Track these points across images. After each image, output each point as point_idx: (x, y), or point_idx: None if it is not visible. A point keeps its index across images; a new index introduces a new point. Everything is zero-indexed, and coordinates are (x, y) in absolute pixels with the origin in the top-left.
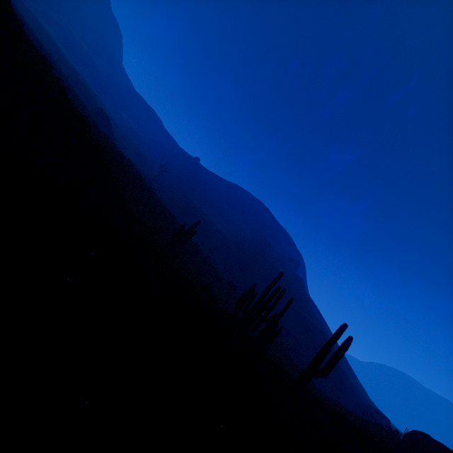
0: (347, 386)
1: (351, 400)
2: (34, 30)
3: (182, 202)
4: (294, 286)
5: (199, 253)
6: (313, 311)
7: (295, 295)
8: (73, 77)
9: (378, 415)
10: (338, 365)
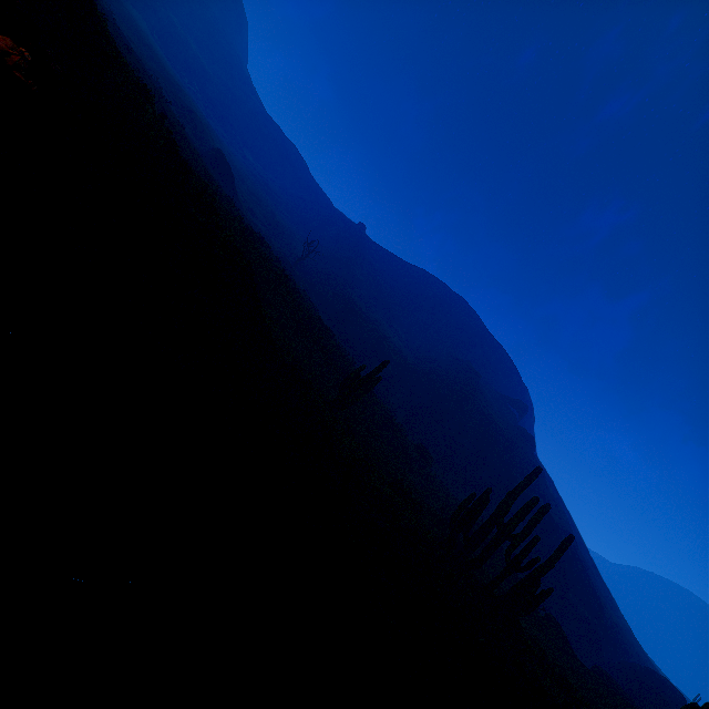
0: (608, 629)
1: (613, 652)
2: (118, 22)
3: (340, 303)
4: (518, 449)
5: (373, 400)
6: (549, 493)
7: (521, 465)
8: (176, 99)
9: (667, 690)
10: (594, 592)
